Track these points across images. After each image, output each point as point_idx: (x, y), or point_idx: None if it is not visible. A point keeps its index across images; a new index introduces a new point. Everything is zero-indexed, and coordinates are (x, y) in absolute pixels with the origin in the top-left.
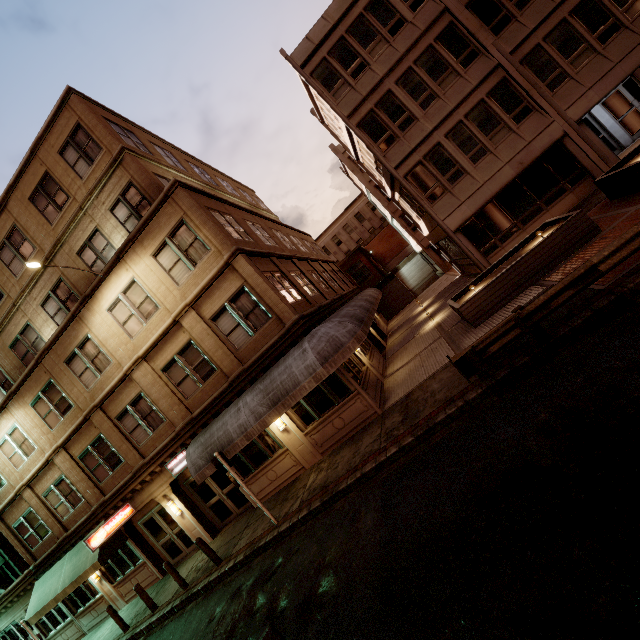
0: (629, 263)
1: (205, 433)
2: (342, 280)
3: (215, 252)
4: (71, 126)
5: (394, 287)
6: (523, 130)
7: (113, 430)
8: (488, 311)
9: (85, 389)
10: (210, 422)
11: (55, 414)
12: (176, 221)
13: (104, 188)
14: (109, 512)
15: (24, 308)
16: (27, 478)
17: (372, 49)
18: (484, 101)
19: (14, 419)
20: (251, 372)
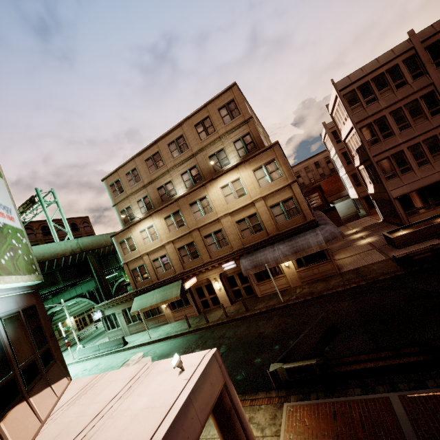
0: None
1: (252, 256)
2: None
3: (284, 178)
4: (229, 99)
5: (333, 214)
6: None
7: (201, 241)
8: (408, 243)
9: (194, 219)
10: (251, 252)
11: (175, 226)
12: (270, 159)
13: (234, 131)
14: (184, 277)
15: (172, 173)
16: (149, 250)
17: (382, 92)
18: (436, 136)
19: (153, 222)
20: (282, 236)
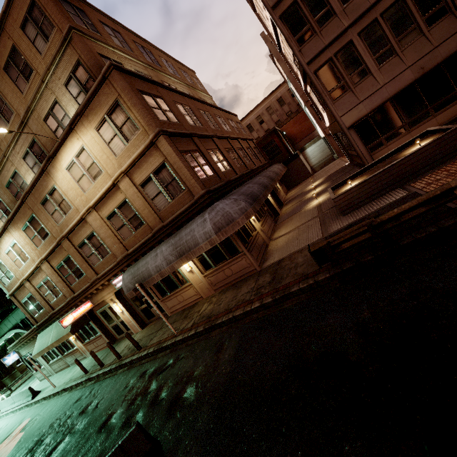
0: None
1: (134, 266)
2: (256, 156)
3: (143, 131)
4: (28, 2)
5: (297, 165)
6: (433, 33)
7: (76, 254)
8: (357, 204)
9: (56, 224)
10: (140, 258)
11: (38, 238)
12: (112, 101)
13: (59, 64)
14: (77, 303)
15: (11, 159)
16: (26, 275)
17: None
18: None
19: (13, 237)
20: (168, 228)
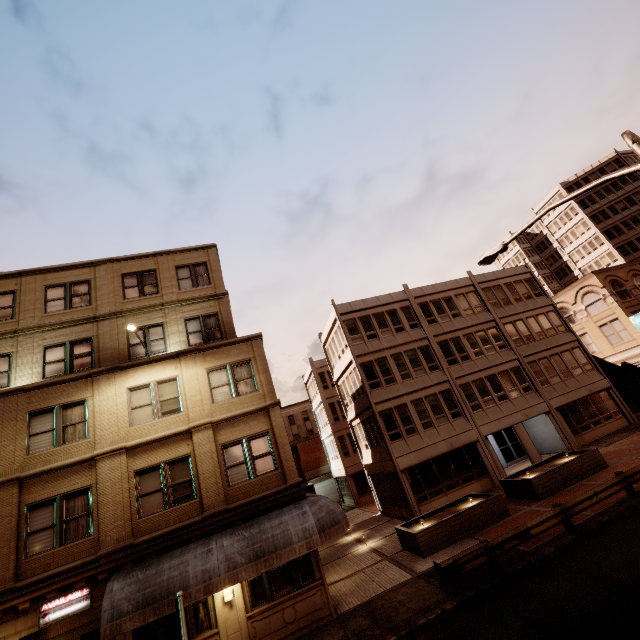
0: (540, 539)
1: (149, 568)
2: None
3: (261, 394)
4: (199, 260)
5: None
6: (455, 424)
7: (10, 520)
8: (436, 546)
9: (24, 452)
10: (149, 558)
11: None
12: (244, 358)
13: (193, 304)
14: None
15: (22, 339)
16: None
17: (383, 331)
18: (437, 395)
19: None
20: (233, 515)
